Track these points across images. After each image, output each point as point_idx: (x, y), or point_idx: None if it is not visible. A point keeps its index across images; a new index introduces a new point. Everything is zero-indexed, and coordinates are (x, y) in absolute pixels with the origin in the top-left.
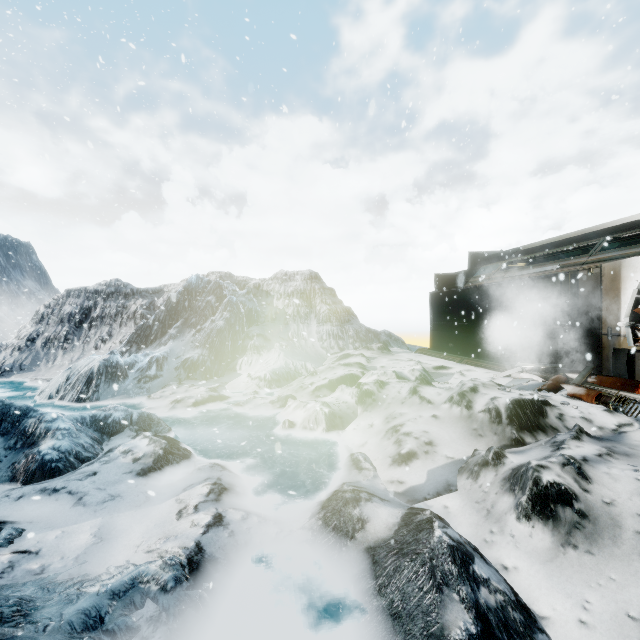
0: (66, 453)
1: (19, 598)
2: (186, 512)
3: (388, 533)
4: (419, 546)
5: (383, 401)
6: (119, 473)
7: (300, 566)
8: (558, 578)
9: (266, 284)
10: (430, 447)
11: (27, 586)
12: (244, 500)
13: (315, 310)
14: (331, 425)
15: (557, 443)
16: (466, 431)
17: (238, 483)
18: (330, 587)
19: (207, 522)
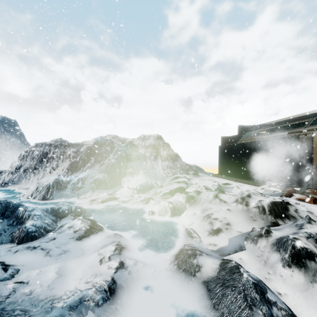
0: (39, 228)
1: (20, 310)
2: (104, 260)
3: (214, 273)
4: (235, 282)
5: (200, 201)
6: (67, 238)
7: (167, 291)
8: (311, 301)
9: (135, 141)
10: (228, 226)
11: (23, 302)
12: (133, 253)
13: (160, 154)
14: (173, 213)
15: (299, 225)
16: (246, 217)
17: (129, 244)
18: (185, 303)
19: (116, 266)
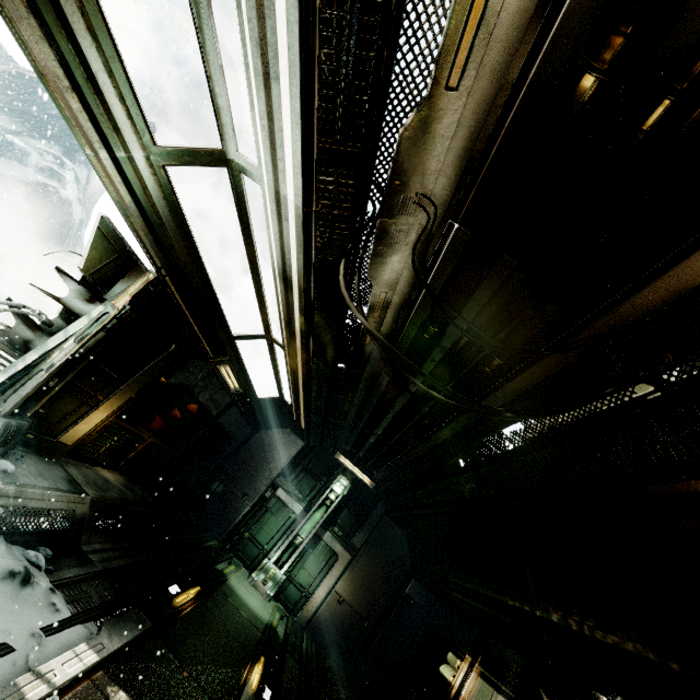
0: None
1: None
2: None
3: None
4: None
5: None
6: None
7: None
8: None
9: None
10: None
11: None
12: None
13: None
14: None
15: None
16: None
17: None
18: None
19: None
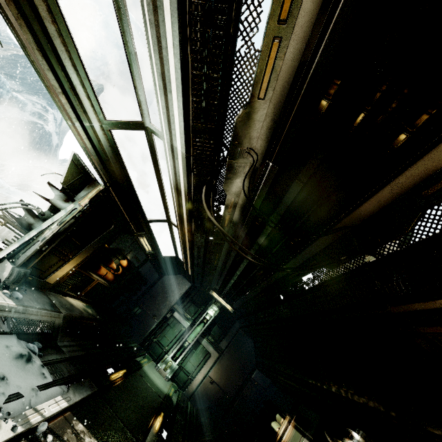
0: None
1: None
2: None
3: None
4: None
5: None
6: None
7: None
8: None
9: None
10: None
11: None
12: None
13: None
14: None
15: None
16: None
17: None
18: None
19: None
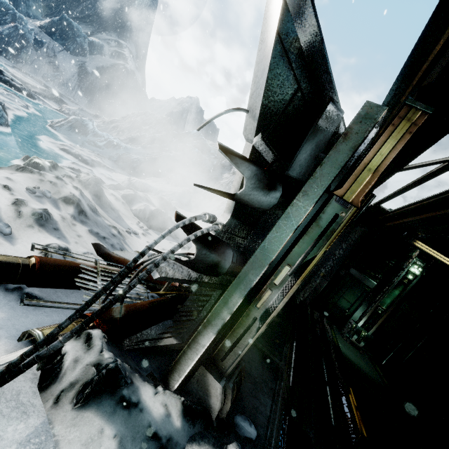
0: None
1: None
2: None
3: None
4: None
5: None
6: None
7: None
8: None
9: None
10: None
11: None
12: None
13: None
14: None
15: None
16: None
17: None
18: None
19: None
